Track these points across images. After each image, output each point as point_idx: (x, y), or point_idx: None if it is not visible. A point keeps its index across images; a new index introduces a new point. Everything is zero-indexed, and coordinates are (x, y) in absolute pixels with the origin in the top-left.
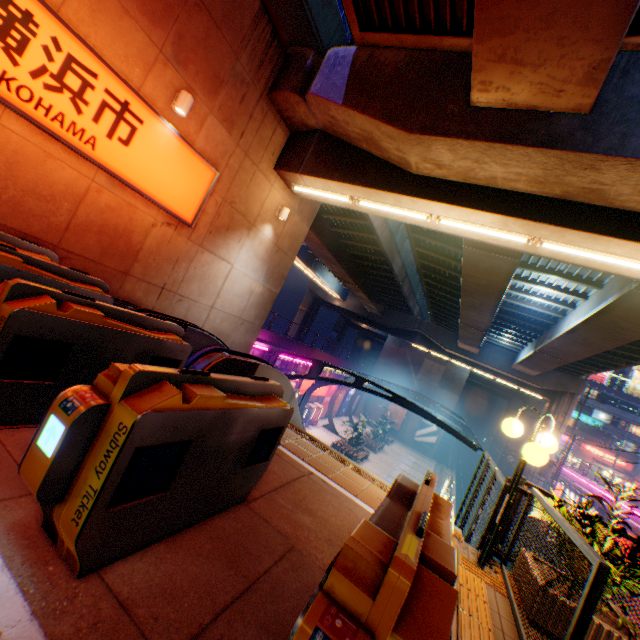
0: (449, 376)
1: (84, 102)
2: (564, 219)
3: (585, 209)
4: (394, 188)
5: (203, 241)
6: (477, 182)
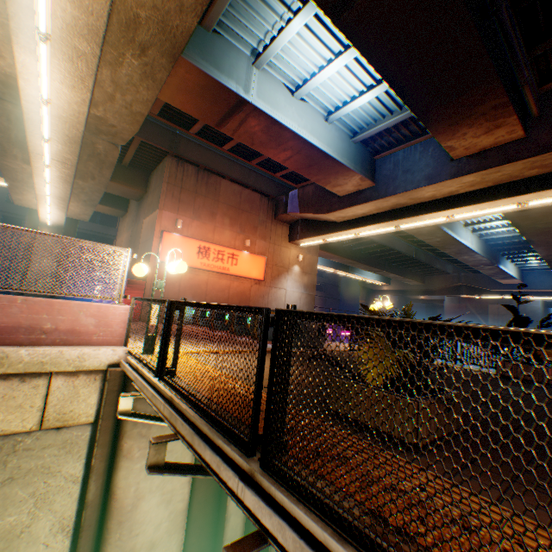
0: (519, 312)
1: (224, 260)
2: (396, 217)
3: (402, 209)
4: (333, 231)
5: (270, 284)
6: (361, 216)
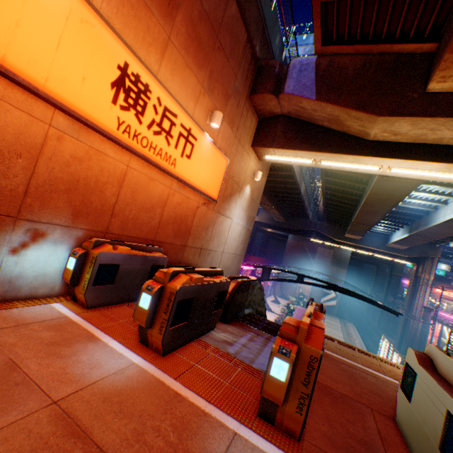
0: (337, 257)
1: (170, 136)
2: None
3: None
4: (355, 152)
5: (219, 209)
6: (424, 142)
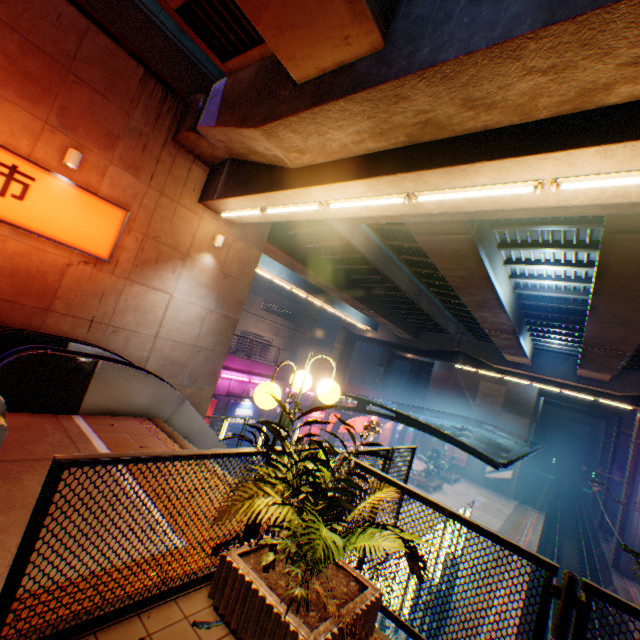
0: (512, 397)
1: None
2: (417, 163)
3: (435, 146)
4: (279, 186)
5: (130, 275)
6: (339, 156)
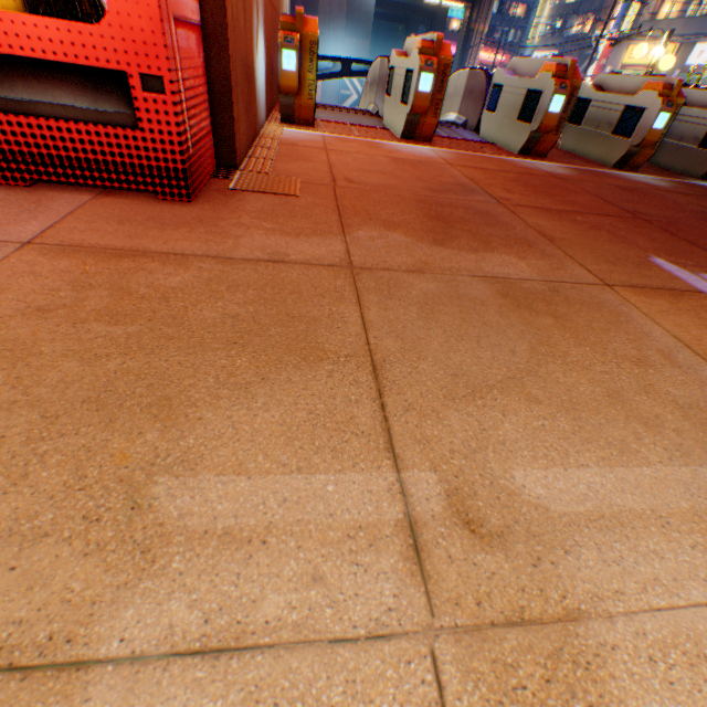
0: (355, 16)
1: None
2: None
3: None
4: None
5: None
6: None
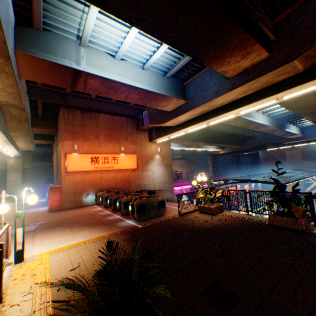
0: (305, 152)
1: (109, 162)
2: (205, 118)
3: (207, 113)
4: (172, 132)
5: (142, 170)
6: (185, 121)
